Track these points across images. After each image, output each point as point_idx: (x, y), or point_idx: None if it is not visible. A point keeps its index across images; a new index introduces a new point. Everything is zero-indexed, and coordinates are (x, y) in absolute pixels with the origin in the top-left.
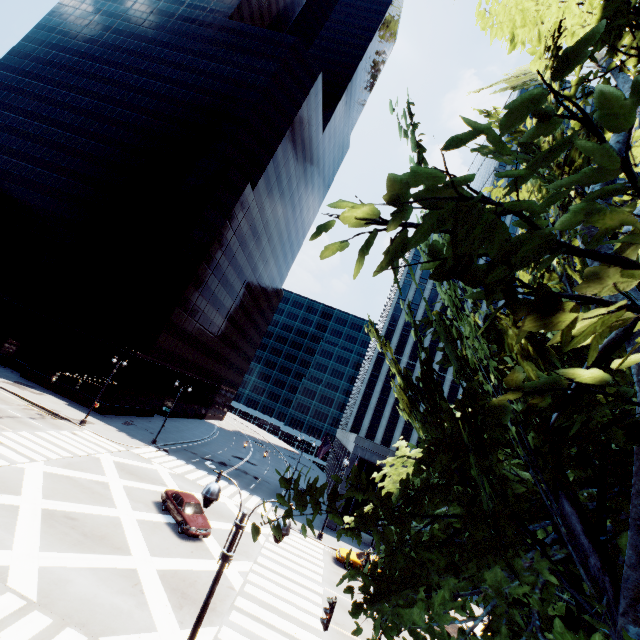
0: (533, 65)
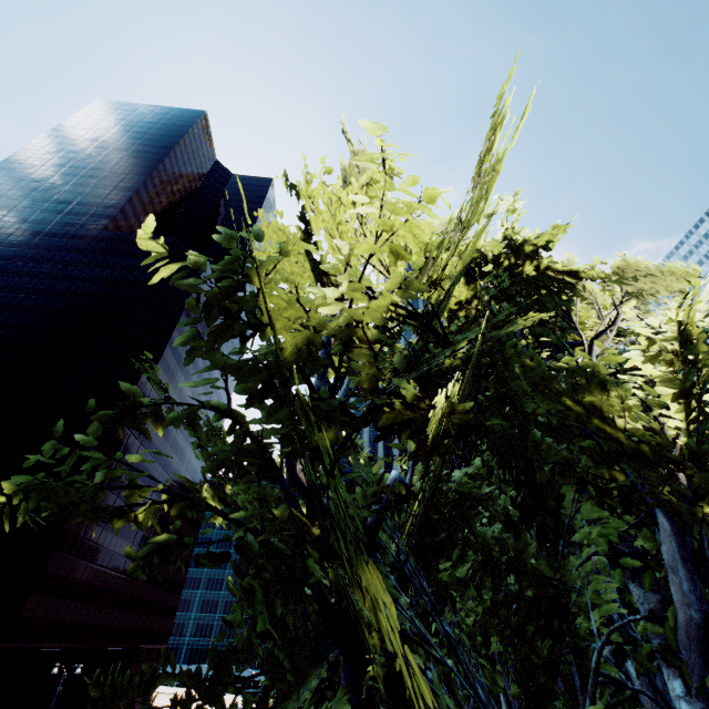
0: (292, 289)
